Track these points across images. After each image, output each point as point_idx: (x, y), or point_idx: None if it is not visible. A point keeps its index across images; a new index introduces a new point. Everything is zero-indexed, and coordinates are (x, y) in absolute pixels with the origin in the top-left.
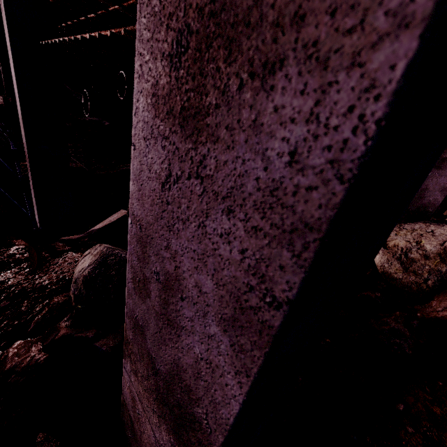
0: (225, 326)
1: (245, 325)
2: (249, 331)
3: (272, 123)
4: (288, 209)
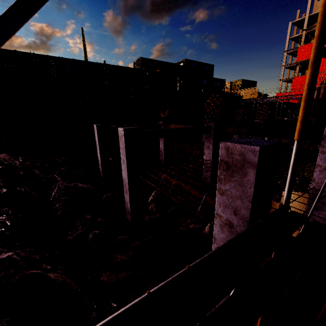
0: (322, 221)
1: (324, 221)
2: (324, 221)
3: (323, 211)
4: (325, 215)
